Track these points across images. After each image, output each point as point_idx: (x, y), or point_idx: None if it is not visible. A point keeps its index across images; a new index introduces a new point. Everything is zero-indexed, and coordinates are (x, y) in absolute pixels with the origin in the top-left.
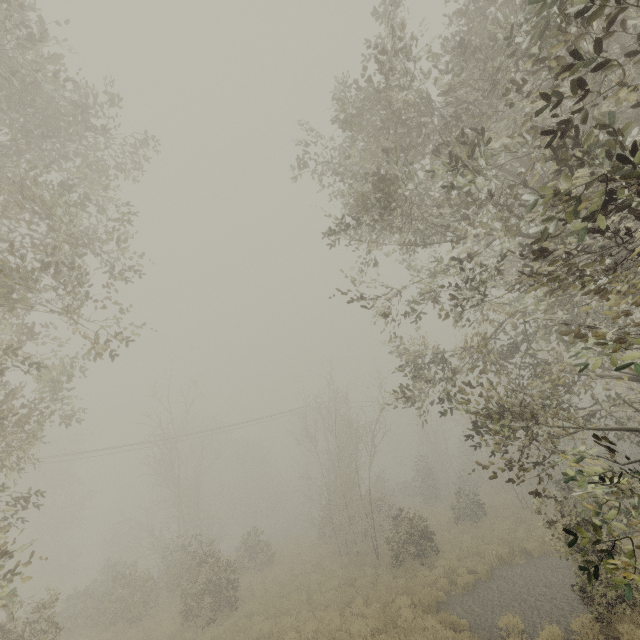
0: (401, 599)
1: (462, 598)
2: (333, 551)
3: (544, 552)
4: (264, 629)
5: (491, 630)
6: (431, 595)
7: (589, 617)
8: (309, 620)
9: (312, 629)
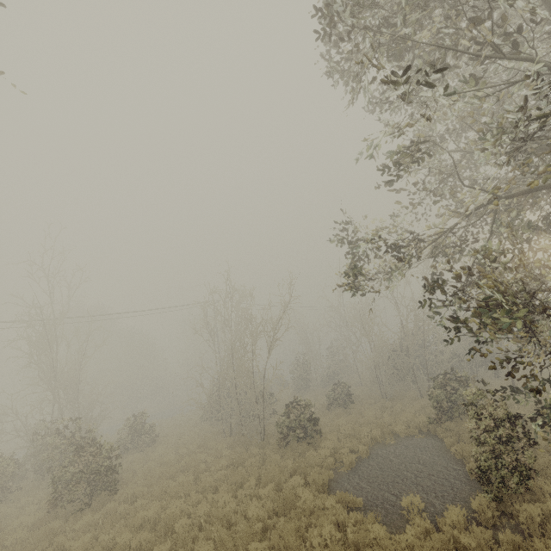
0: (296, 479)
1: (348, 475)
2: (216, 432)
3: (408, 434)
4: (149, 515)
5: (385, 507)
6: (320, 473)
7: (486, 496)
8: (200, 503)
9: (203, 512)
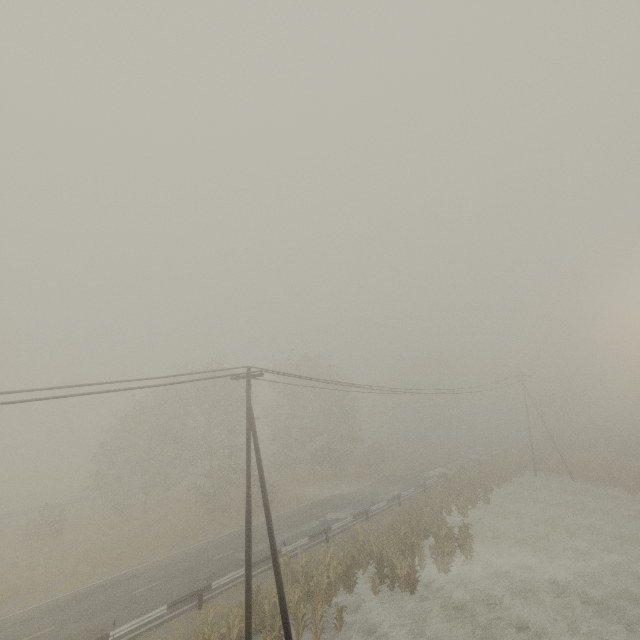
0: None
1: None
2: None
3: None
4: None
5: None
6: None
7: None
8: None
9: None
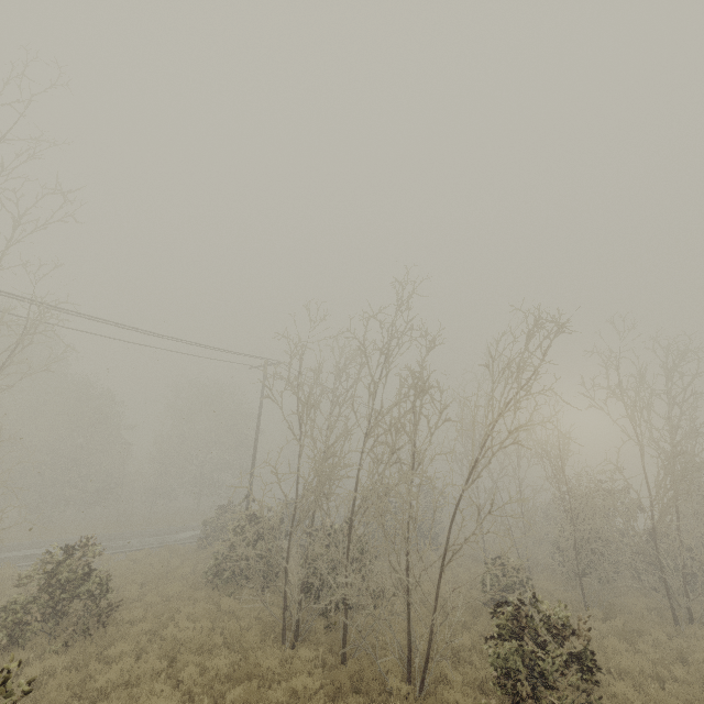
0: None
1: None
2: (250, 618)
3: None
4: None
5: None
6: None
7: None
8: None
9: None
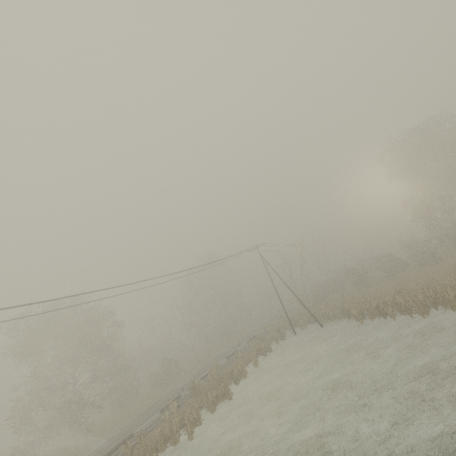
0: None
1: None
2: None
3: None
4: None
5: None
6: None
7: None
8: None
9: None
